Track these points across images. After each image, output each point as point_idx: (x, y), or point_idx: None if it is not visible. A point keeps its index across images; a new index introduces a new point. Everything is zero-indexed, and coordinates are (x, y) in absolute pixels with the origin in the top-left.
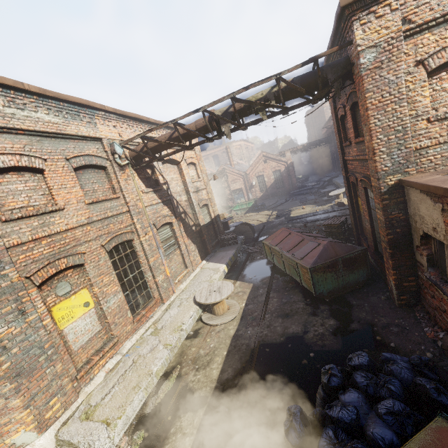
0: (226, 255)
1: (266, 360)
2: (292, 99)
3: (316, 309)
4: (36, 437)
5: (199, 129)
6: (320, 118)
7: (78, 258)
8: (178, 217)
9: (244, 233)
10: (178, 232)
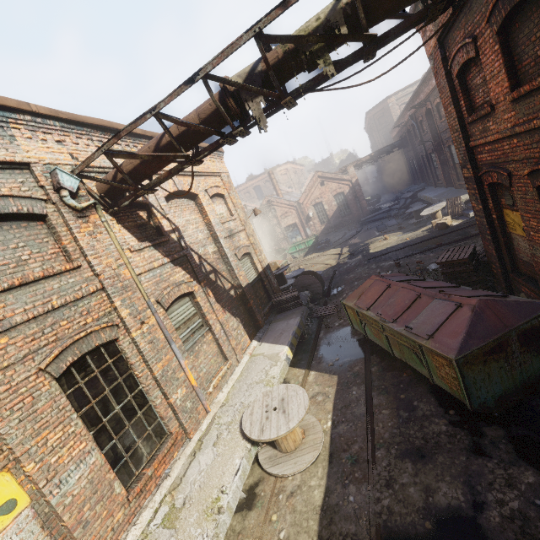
0: (287, 328)
1: None
2: (384, 17)
3: (476, 435)
4: None
5: (206, 121)
6: (385, 119)
7: None
8: (202, 281)
9: (309, 287)
10: (206, 304)
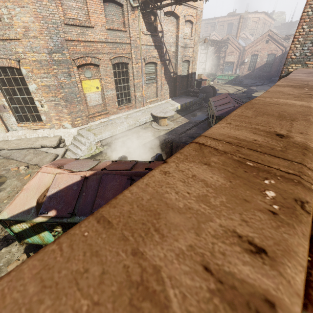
0: (185, 100)
1: (167, 147)
2: None
3: None
4: (71, 128)
5: None
6: None
7: (97, 61)
8: (162, 61)
9: (207, 93)
10: (159, 72)
